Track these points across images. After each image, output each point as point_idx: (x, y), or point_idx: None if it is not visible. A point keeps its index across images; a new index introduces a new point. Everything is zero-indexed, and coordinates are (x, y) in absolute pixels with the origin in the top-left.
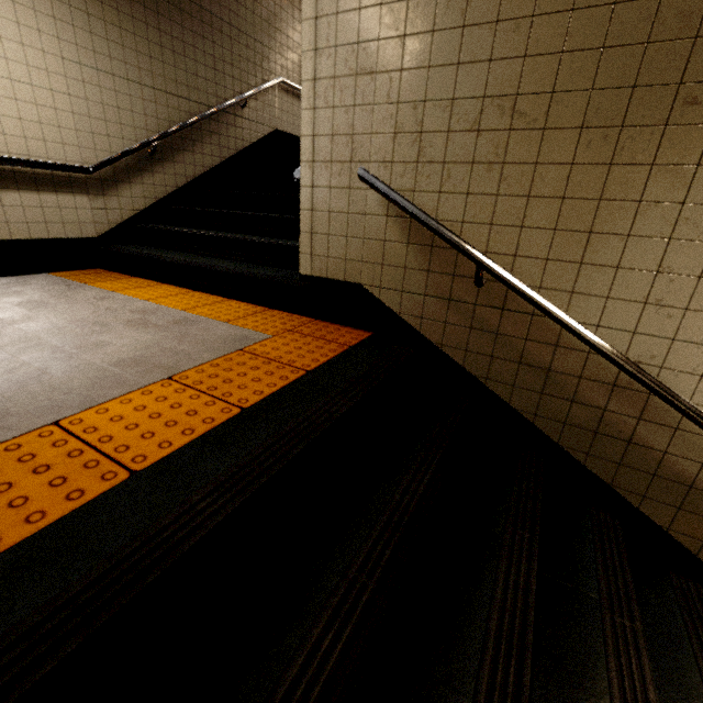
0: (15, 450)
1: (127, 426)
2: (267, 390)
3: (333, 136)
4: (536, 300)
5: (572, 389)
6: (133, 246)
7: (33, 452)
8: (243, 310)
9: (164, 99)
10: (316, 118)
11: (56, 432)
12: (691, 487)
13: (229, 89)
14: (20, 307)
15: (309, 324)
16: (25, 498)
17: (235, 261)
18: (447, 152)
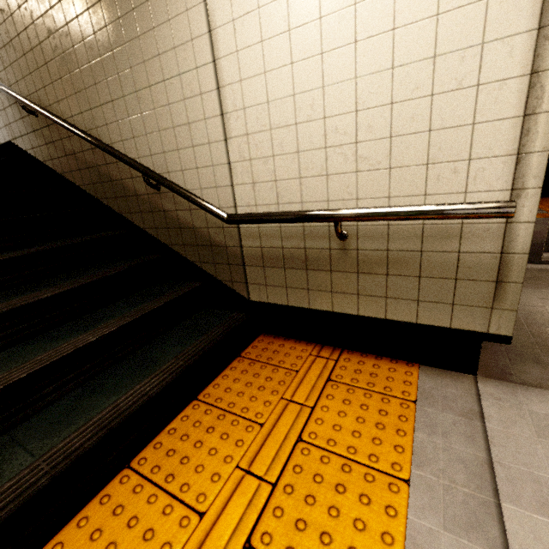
0: None
1: None
2: None
3: None
4: (35, 108)
5: (85, 160)
6: None
7: None
8: None
9: None
10: None
11: None
12: (137, 195)
13: None
14: None
15: None
16: None
17: None
18: None
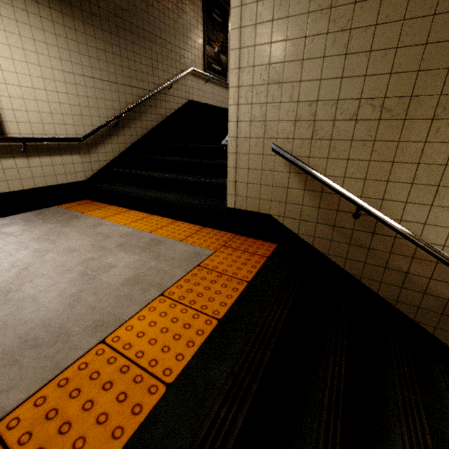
0: (85, 369)
1: (150, 341)
2: (228, 301)
3: (251, 122)
4: (402, 231)
5: (424, 285)
6: (107, 184)
7: (97, 369)
8: (188, 229)
9: (123, 89)
10: (239, 110)
11: (106, 349)
12: None
13: (161, 78)
14: (48, 236)
15: (234, 239)
16: (105, 414)
17: (176, 193)
18: (333, 133)
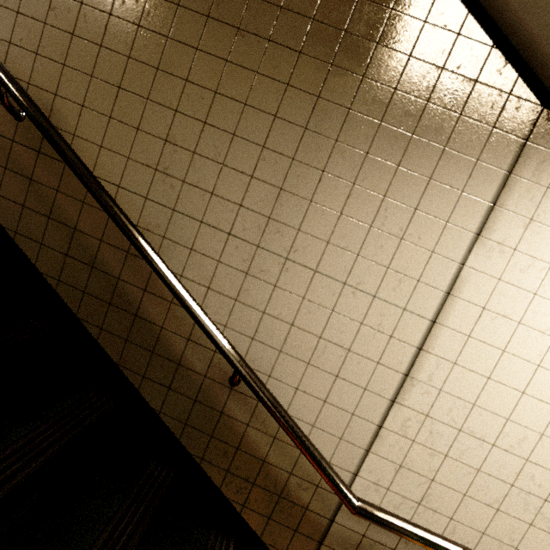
0: None
1: None
2: None
3: None
4: (47, 132)
5: (94, 253)
6: None
7: None
8: None
9: None
10: None
11: None
12: (179, 364)
13: None
14: None
15: None
16: None
17: None
18: None
